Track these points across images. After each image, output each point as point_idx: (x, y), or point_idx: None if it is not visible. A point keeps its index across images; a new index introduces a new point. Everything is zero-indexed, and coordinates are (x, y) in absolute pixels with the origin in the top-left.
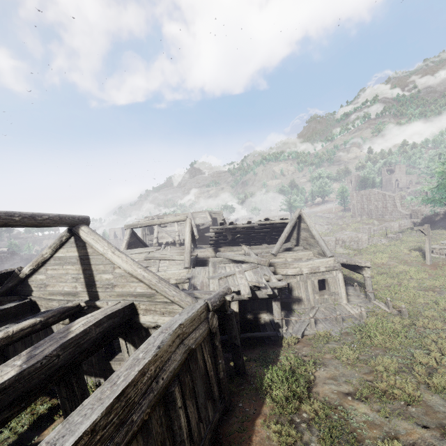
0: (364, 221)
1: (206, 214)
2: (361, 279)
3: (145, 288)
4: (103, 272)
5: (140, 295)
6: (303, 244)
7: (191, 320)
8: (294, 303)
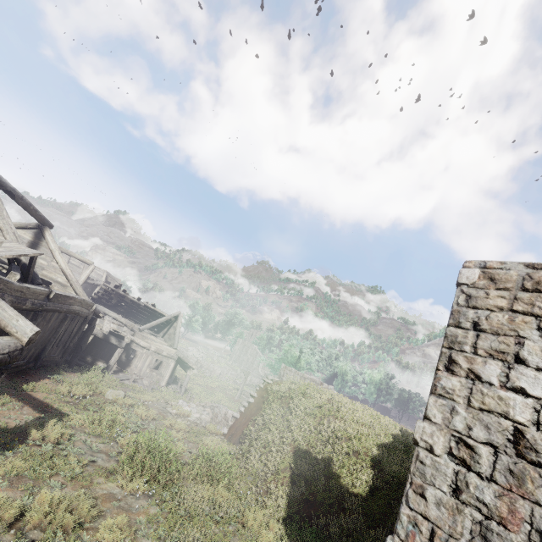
0: (232, 366)
1: (104, 273)
2: (189, 387)
3: (64, 281)
4: (42, 259)
5: (58, 282)
6: (166, 337)
7: (87, 303)
8: (129, 367)
